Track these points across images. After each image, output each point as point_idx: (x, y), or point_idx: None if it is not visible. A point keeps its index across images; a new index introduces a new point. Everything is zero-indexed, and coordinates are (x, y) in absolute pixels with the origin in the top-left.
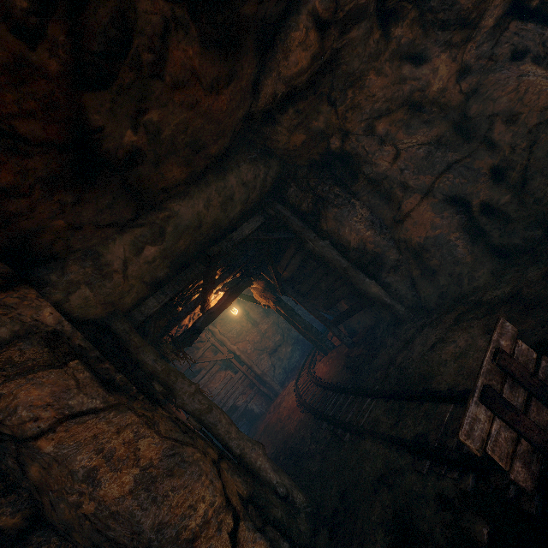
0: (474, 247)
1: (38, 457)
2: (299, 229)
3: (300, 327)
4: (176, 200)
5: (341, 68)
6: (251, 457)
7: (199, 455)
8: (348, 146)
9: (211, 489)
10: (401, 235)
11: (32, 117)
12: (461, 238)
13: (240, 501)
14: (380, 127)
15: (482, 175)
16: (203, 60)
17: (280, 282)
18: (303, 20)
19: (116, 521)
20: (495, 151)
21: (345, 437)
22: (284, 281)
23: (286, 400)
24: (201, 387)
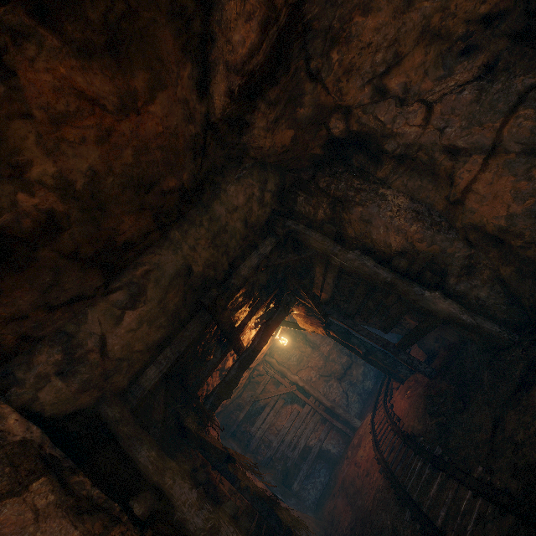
0: None
1: None
2: (317, 244)
3: (360, 352)
4: (154, 250)
5: (311, 27)
6: None
7: None
8: (354, 125)
9: None
10: (464, 221)
11: None
12: None
13: None
14: (393, 83)
15: None
16: (91, 76)
17: (319, 306)
18: None
19: None
20: None
21: None
22: (325, 303)
23: (362, 444)
24: (267, 427)
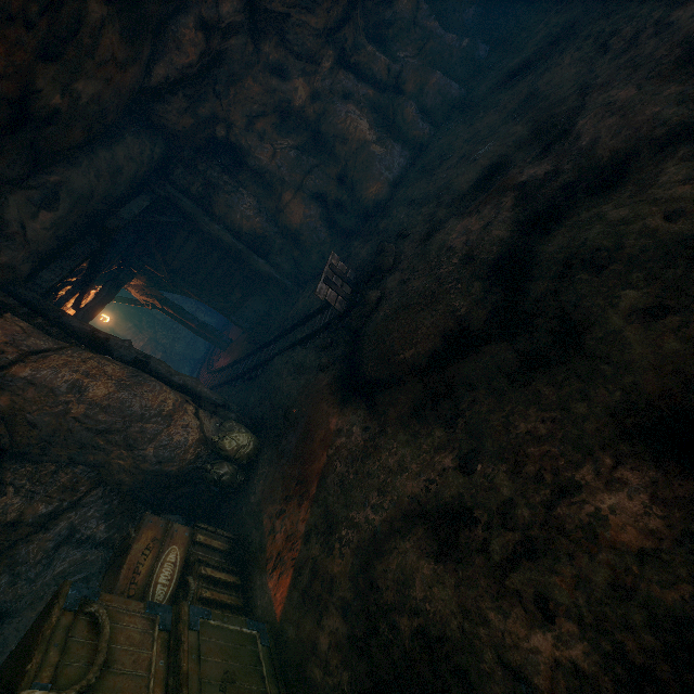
0: (332, 232)
1: (11, 385)
2: (193, 212)
3: (194, 326)
4: (66, 165)
5: (224, 67)
6: (192, 386)
7: (155, 379)
8: (233, 137)
9: (173, 394)
10: (283, 223)
11: (6, 78)
12: (323, 226)
13: (194, 404)
14: (259, 125)
15: (332, 179)
16: (120, 45)
17: (170, 273)
18: (192, 21)
19: (107, 414)
20: (338, 163)
21: (259, 372)
22: (174, 272)
23: None
24: None
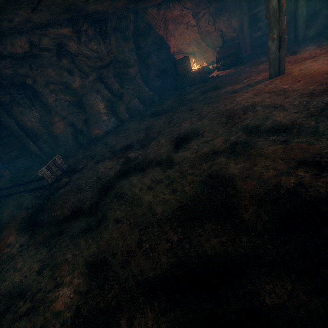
0: (75, 141)
1: None
2: None
3: None
4: None
5: (38, 60)
6: None
7: None
8: (35, 86)
9: None
10: (51, 129)
11: None
12: (72, 137)
13: None
14: (52, 86)
15: (81, 120)
16: None
17: None
18: (24, 39)
19: None
20: (86, 115)
21: (2, 200)
22: None
23: None
24: None
